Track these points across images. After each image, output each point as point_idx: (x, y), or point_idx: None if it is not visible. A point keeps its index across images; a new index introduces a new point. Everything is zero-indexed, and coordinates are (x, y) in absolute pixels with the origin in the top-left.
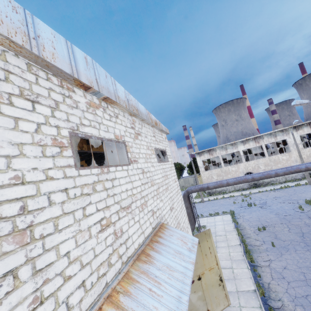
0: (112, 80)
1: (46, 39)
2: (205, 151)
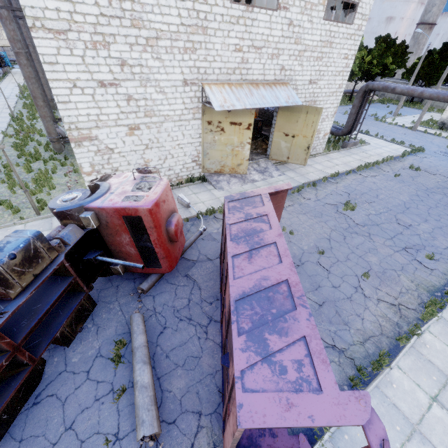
0: None
1: None
2: None
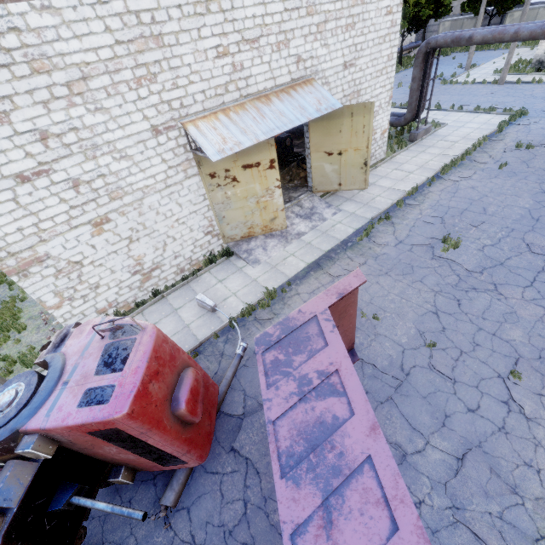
0: None
1: None
2: None
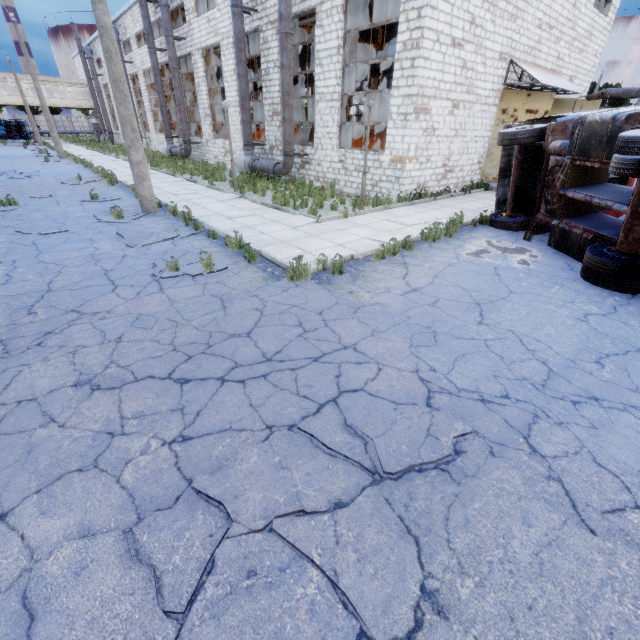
0: None
1: None
2: None
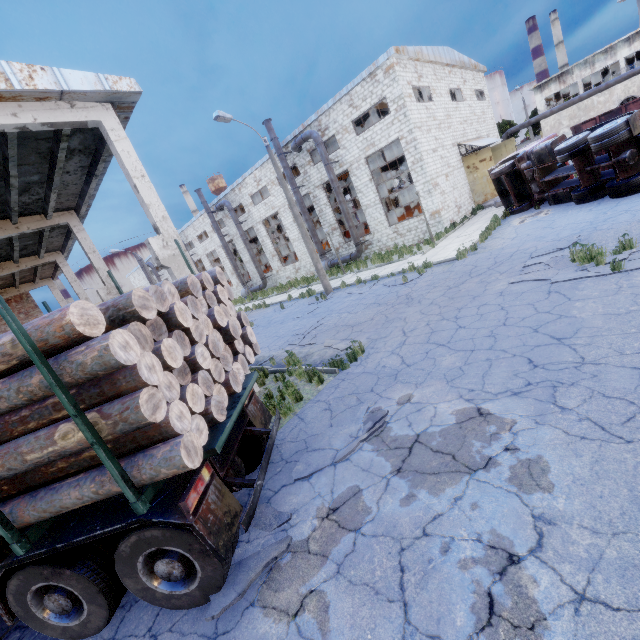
0: (453, 52)
1: (441, 54)
2: (552, 80)
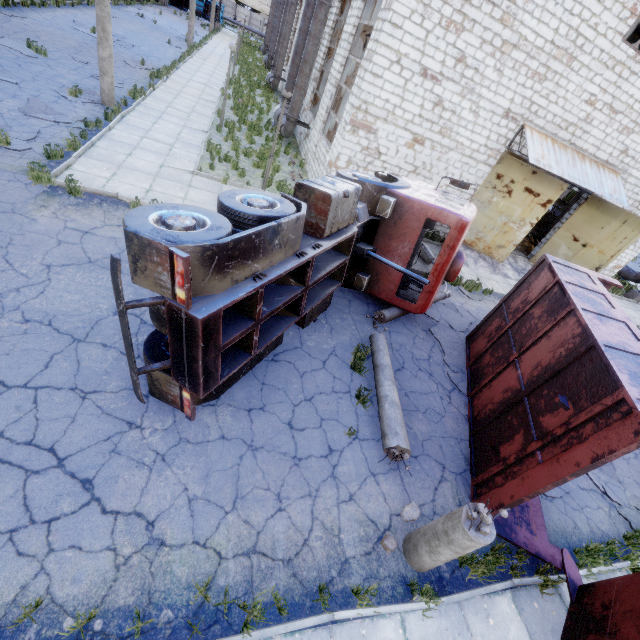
0: None
1: None
2: None
